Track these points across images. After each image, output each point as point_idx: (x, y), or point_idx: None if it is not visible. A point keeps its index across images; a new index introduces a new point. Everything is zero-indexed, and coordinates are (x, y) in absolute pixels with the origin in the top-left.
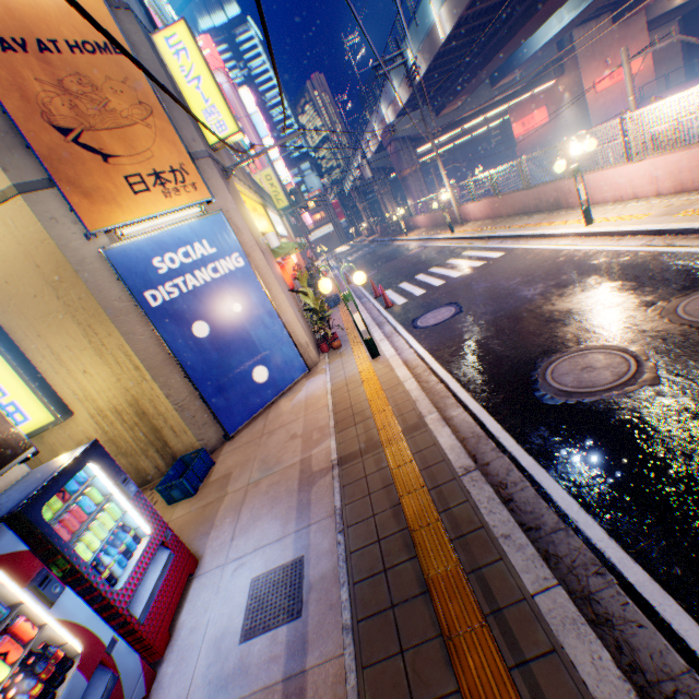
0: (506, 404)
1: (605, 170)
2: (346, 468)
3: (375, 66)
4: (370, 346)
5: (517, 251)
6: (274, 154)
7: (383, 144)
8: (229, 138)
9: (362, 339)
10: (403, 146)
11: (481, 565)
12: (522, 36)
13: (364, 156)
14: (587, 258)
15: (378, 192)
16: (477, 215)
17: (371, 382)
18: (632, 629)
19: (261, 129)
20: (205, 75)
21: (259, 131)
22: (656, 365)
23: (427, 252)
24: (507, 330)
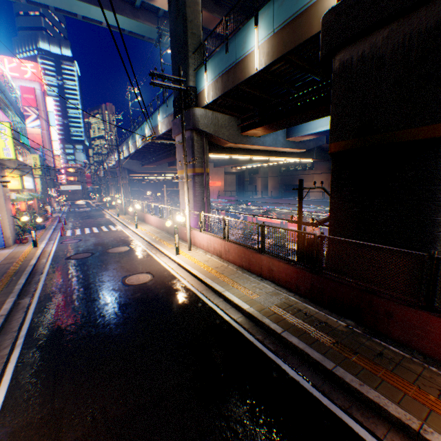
0: (58, 259)
1: (150, 215)
2: (0, 265)
3: (106, 144)
4: (36, 243)
5: (119, 230)
6: (56, 137)
7: (116, 165)
8: (11, 159)
9: (33, 239)
10: (124, 171)
11: (19, 273)
12: (168, 160)
13: (103, 166)
14: (124, 236)
15: (111, 183)
16: (131, 213)
17: (27, 252)
18: (37, 278)
19: (53, 121)
20: (11, 139)
21: (51, 121)
22: (92, 256)
23: (104, 221)
24: (82, 247)
